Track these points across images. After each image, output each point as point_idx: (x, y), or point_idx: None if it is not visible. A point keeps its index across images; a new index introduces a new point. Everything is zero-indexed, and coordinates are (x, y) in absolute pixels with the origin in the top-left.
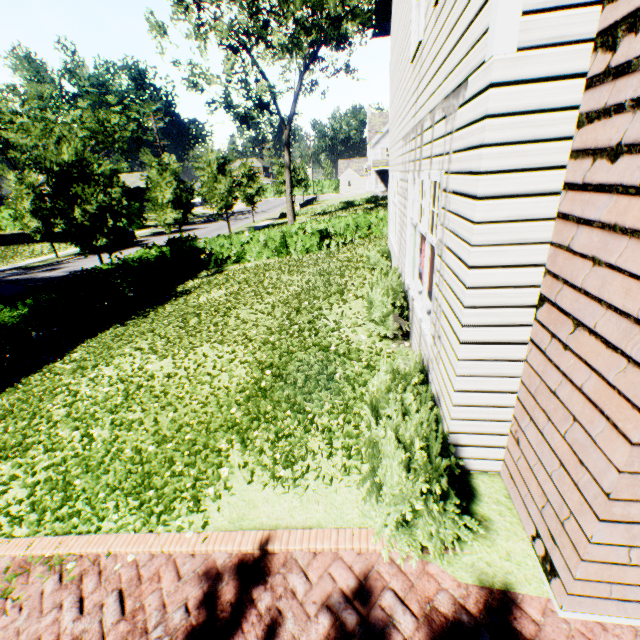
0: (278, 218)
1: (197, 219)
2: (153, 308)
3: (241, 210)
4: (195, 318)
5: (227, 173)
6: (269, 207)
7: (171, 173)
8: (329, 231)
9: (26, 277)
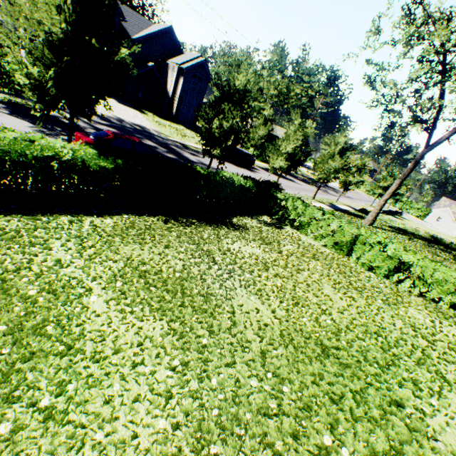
0: (357, 209)
1: (299, 175)
2: (199, 222)
3: (333, 187)
4: (206, 264)
5: (344, 156)
6: (355, 197)
7: (303, 134)
8: (411, 266)
9: (178, 150)
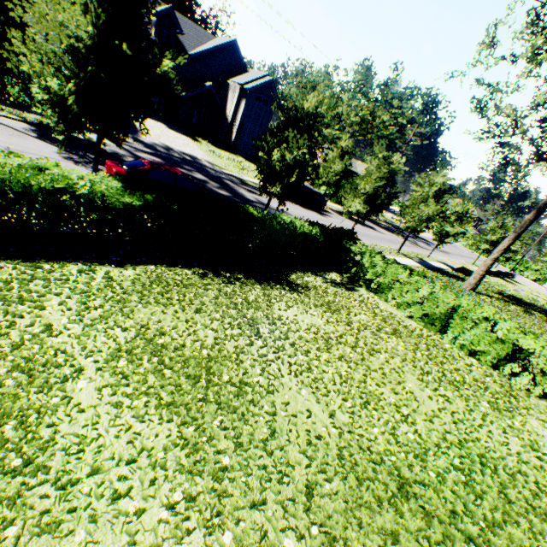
0: (455, 268)
1: (382, 222)
2: (246, 278)
3: (425, 238)
4: (246, 338)
5: (441, 201)
6: (453, 251)
7: (388, 171)
8: (531, 354)
9: (233, 186)
